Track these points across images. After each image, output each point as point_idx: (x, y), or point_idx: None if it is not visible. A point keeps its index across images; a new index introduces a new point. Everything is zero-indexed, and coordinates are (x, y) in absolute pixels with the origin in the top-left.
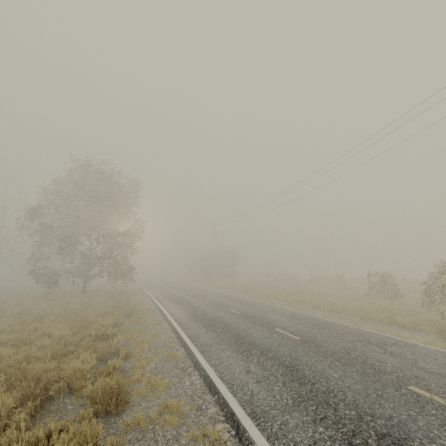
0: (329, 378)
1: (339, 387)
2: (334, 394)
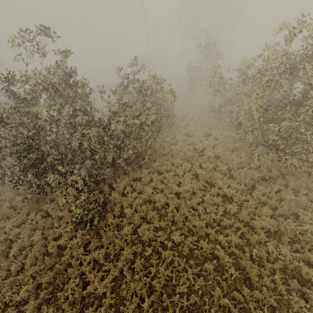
0: None
1: None
2: None
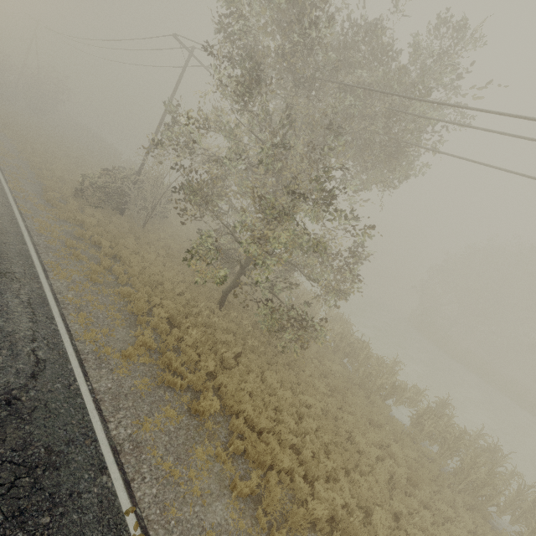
0: None
1: None
2: None
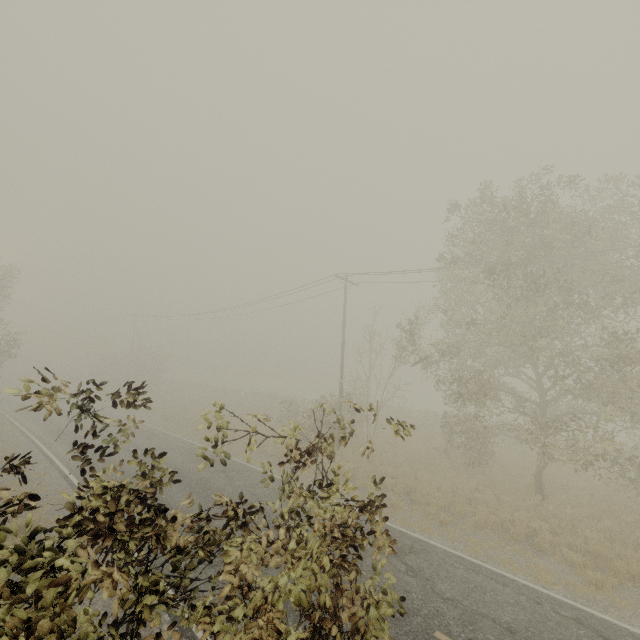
0: (175, 497)
1: (176, 501)
2: (170, 505)
